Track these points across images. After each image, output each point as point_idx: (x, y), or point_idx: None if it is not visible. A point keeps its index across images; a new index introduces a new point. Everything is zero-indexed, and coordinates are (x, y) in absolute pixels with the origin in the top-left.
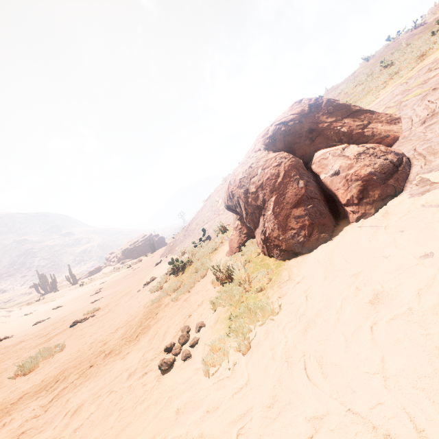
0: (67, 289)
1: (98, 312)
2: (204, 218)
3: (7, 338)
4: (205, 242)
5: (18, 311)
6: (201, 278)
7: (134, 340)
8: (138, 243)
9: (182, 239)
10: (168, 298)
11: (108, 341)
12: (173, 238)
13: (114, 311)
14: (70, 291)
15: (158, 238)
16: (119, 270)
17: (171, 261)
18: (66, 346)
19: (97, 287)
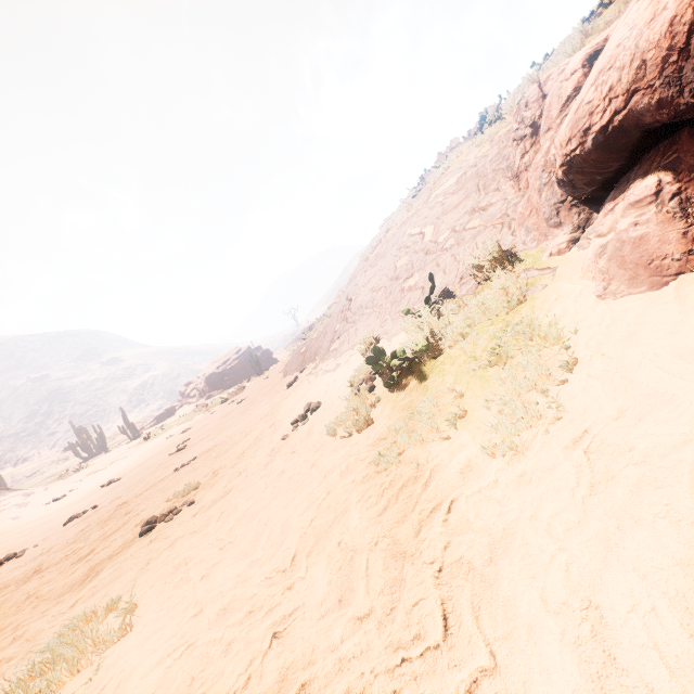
0: (124, 447)
1: (199, 493)
2: (396, 271)
3: (13, 558)
4: (447, 303)
5: (43, 492)
6: (566, 370)
7: (449, 650)
8: (230, 363)
9: (342, 326)
10: (442, 446)
11: (287, 616)
12: (303, 339)
13: (242, 491)
14: (129, 451)
15: (262, 352)
16: (207, 408)
17: (372, 356)
18: (137, 609)
19: (177, 438)
